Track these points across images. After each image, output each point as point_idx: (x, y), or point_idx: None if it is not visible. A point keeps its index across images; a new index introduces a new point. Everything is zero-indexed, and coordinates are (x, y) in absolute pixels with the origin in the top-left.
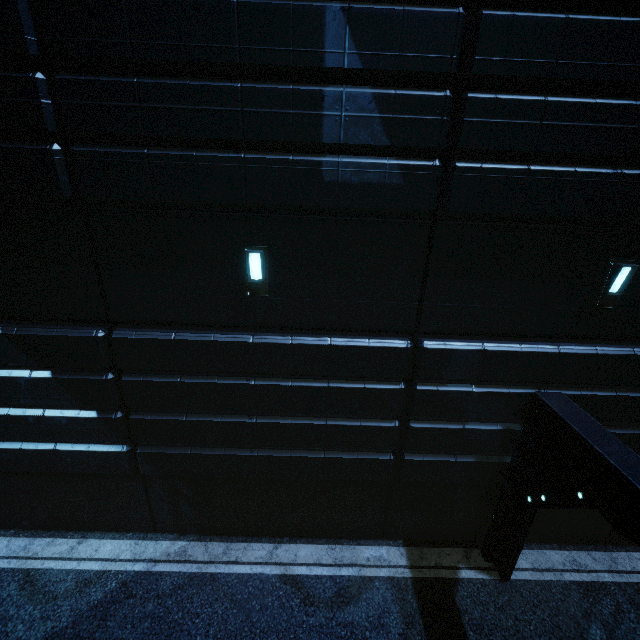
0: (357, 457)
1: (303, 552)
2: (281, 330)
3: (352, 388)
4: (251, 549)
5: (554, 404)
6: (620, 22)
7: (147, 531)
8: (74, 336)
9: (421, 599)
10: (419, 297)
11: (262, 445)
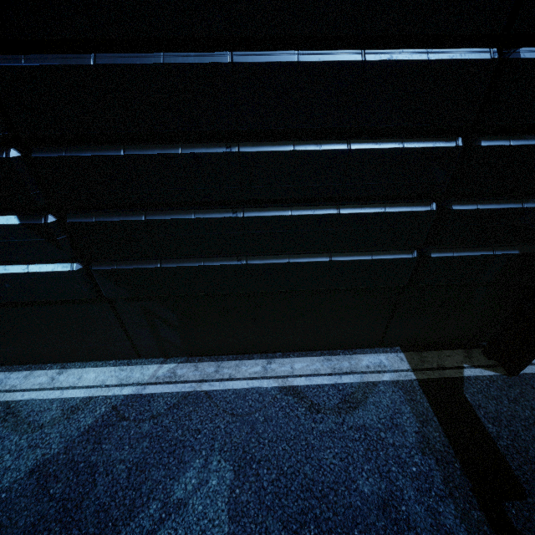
0: (372, 258)
1: (299, 365)
2: (275, 51)
3: (385, 150)
4: (244, 366)
5: None
6: None
7: (130, 357)
8: None
9: (431, 398)
10: None
11: (252, 250)
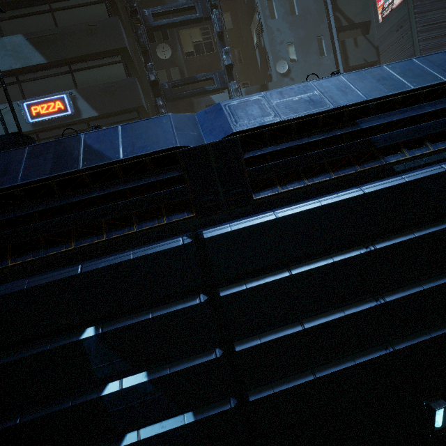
0: None
1: None
2: None
3: None
4: None
5: None
6: (334, 262)
7: None
8: None
9: None
10: None
11: None
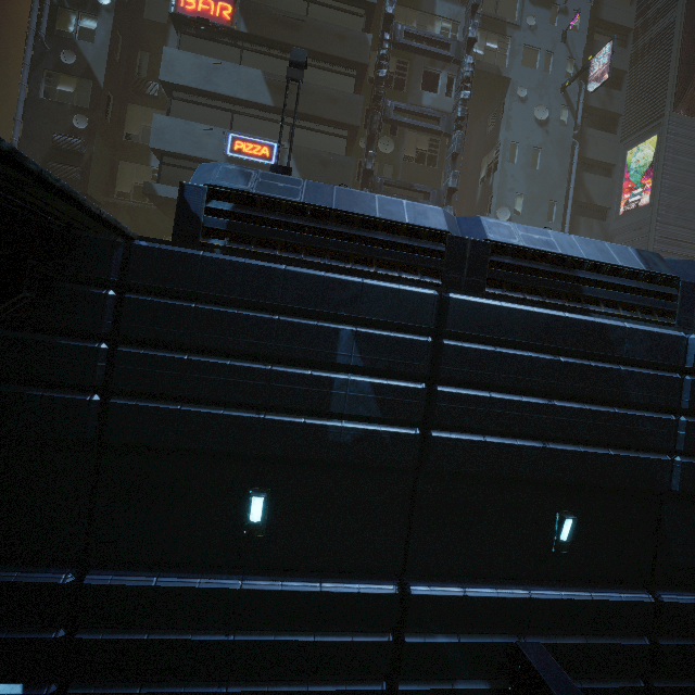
0: None
1: None
2: (271, 571)
3: (339, 642)
4: None
5: (534, 659)
6: (529, 356)
7: None
8: (37, 582)
9: None
10: (405, 537)
11: None
